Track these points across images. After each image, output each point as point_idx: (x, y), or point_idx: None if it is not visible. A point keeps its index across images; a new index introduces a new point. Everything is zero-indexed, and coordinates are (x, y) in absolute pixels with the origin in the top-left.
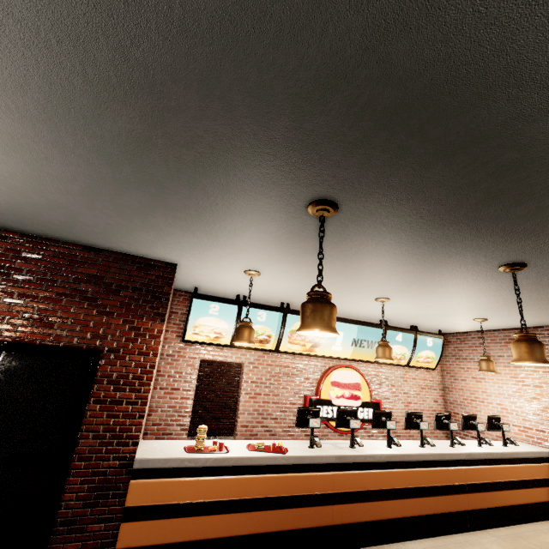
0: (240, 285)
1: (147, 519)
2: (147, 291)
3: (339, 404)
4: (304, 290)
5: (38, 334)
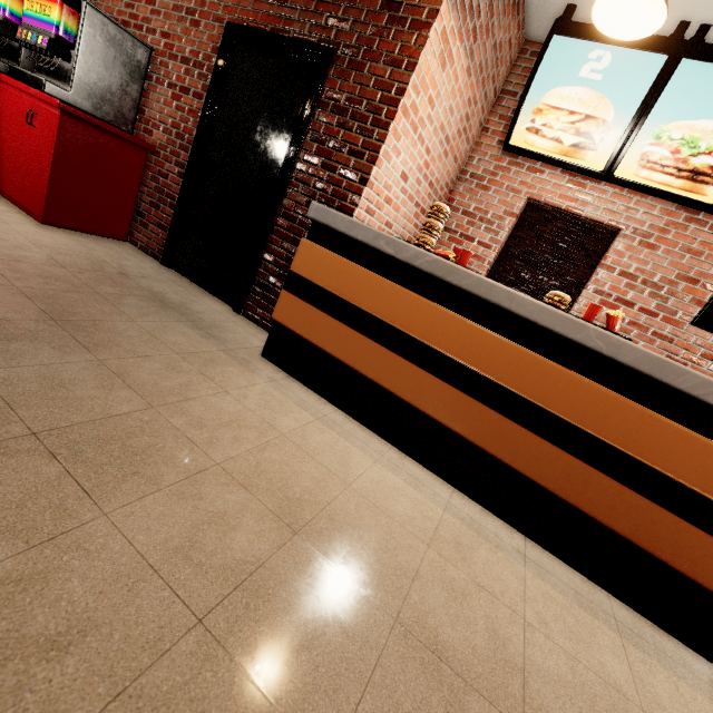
0: None
1: (310, 303)
2: None
3: None
4: None
5: (270, 17)
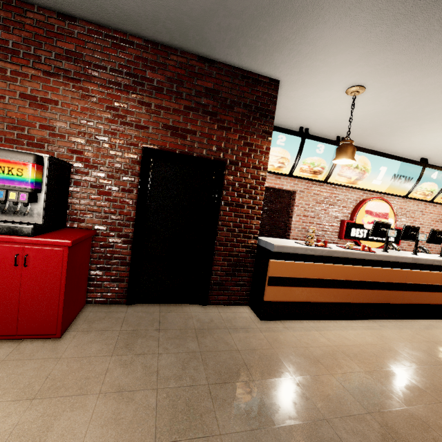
0: (318, 112)
1: (282, 285)
2: (256, 108)
3: (369, 228)
4: (385, 116)
5: (176, 145)
